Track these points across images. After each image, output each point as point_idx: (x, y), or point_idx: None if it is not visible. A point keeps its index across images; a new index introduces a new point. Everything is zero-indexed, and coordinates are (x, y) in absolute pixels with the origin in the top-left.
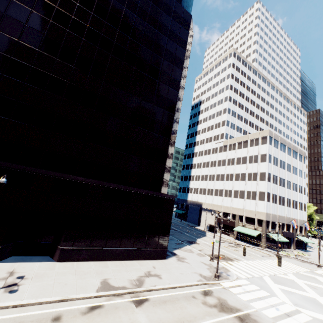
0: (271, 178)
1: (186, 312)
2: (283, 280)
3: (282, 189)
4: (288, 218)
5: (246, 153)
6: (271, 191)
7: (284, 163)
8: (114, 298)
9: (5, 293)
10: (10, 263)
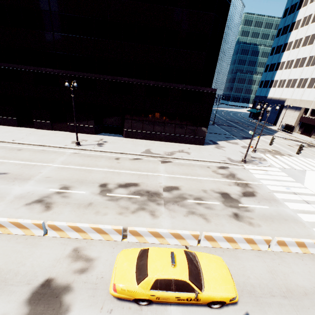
0: None
1: (194, 172)
2: None
3: None
4: None
5: None
6: None
7: None
8: (150, 157)
9: (97, 146)
10: (101, 135)
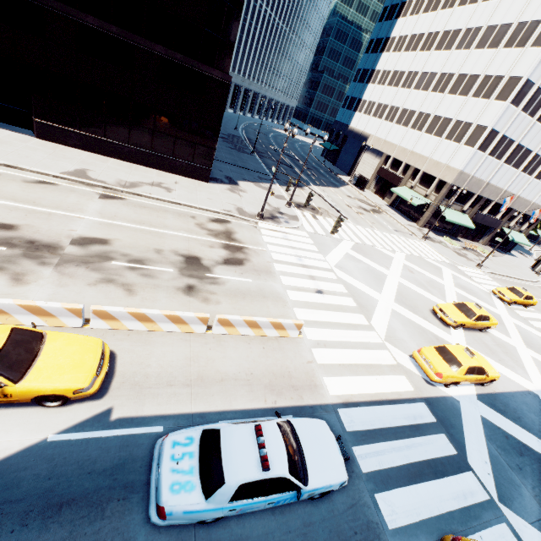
0: (527, 98)
1: (161, 221)
2: (373, 253)
3: (539, 131)
4: (508, 194)
5: (517, 13)
6: (505, 129)
7: None
8: (80, 185)
9: None
10: None
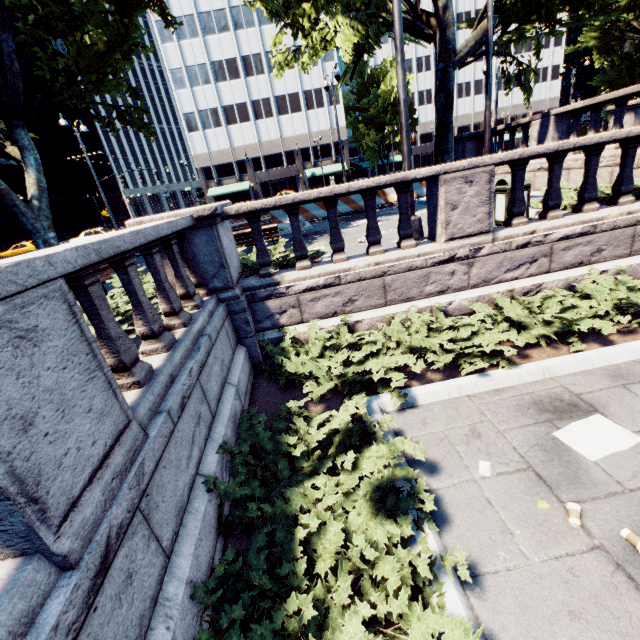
0: (186, 79)
1: None
2: None
3: (232, 87)
4: (268, 144)
5: None
6: (195, 107)
7: (222, 13)
8: None
9: None
10: None
